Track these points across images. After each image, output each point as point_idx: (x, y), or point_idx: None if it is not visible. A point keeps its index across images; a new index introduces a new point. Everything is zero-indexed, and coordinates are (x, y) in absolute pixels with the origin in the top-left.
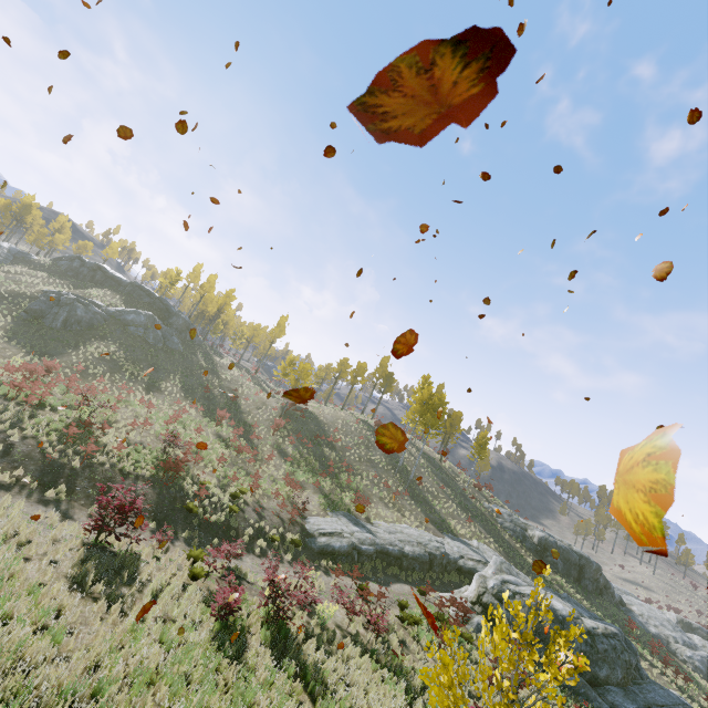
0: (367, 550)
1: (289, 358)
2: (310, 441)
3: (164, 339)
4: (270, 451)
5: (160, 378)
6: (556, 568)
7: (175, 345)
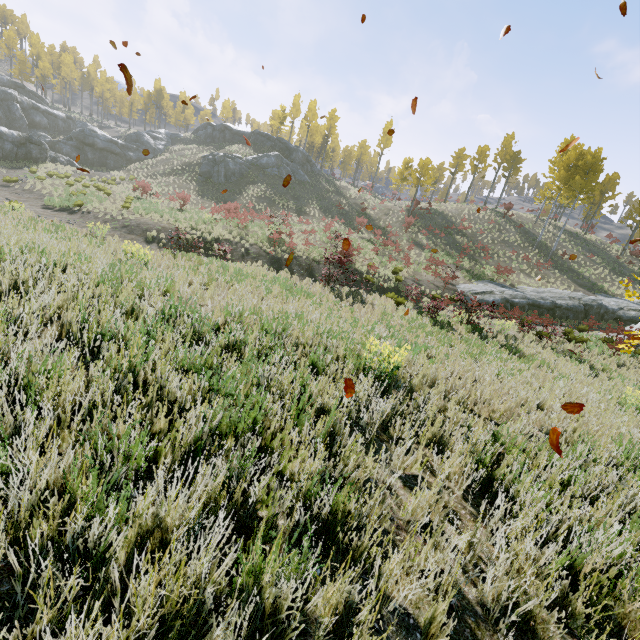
0: (520, 302)
1: (404, 162)
2: (442, 231)
3: (293, 174)
4: (407, 245)
5: (303, 205)
6: None
7: (302, 177)
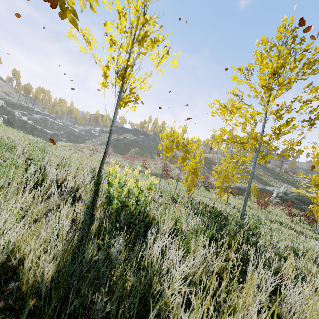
0: (232, 187)
1: (191, 139)
2: (206, 164)
3: (148, 143)
4: None
5: (152, 155)
6: None
7: (152, 145)
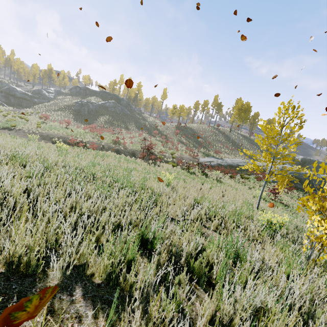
0: (224, 165)
1: (173, 106)
2: (191, 136)
3: (122, 110)
4: (177, 142)
5: (127, 125)
6: (310, 169)
7: (126, 112)
